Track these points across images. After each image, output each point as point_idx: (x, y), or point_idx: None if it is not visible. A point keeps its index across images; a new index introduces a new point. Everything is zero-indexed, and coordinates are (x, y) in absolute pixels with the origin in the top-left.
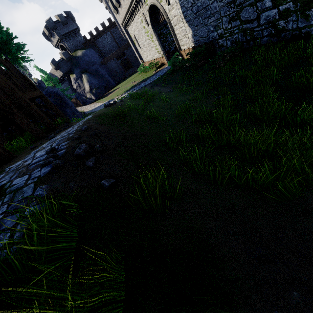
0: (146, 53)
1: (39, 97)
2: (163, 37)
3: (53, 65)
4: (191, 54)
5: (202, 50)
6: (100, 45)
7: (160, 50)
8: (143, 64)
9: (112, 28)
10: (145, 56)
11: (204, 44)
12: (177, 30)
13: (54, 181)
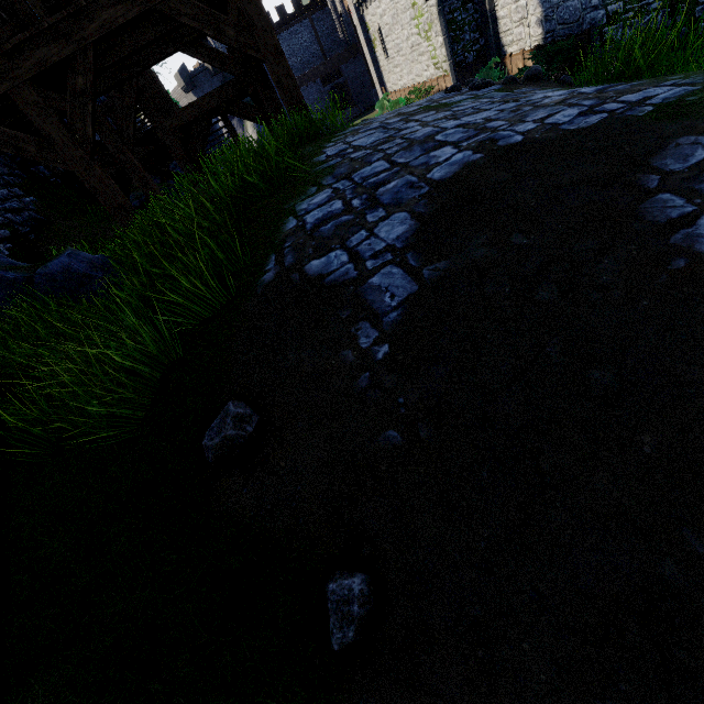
0: (402, 69)
1: (251, 96)
2: (455, 31)
3: (182, 79)
4: (537, 57)
5: (566, 46)
6: (286, 48)
7: (443, 60)
8: (388, 94)
9: (316, 11)
10: (396, 79)
11: (567, 38)
12: (503, 8)
13: (533, 86)
